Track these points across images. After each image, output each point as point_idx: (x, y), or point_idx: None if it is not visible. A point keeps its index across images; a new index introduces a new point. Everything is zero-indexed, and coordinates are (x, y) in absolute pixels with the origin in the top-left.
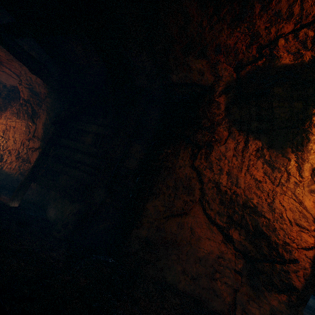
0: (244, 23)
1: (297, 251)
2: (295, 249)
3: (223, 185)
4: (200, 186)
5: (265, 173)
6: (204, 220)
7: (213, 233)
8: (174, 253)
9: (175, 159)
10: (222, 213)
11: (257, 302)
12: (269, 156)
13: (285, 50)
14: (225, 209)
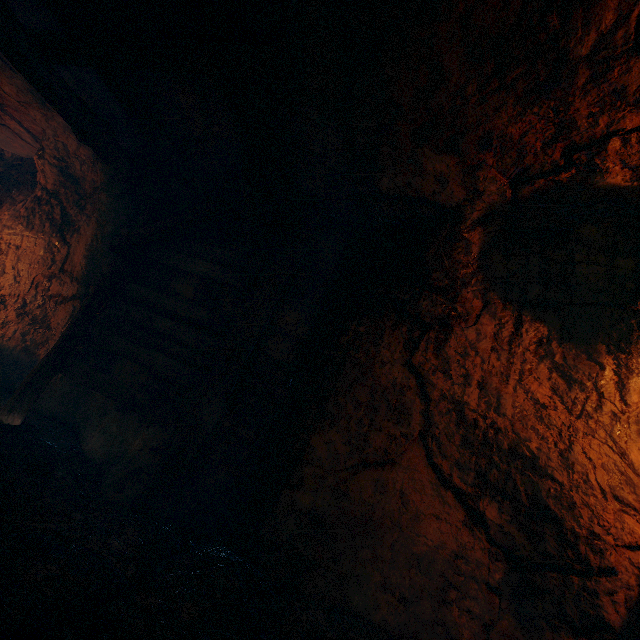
0: (549, 101)
1: (615, 551)
2: (611, 547)
3: (471, 408)
4: (423, 407)
5: (554, 391)
6: (429, 478)
7: (446, 504)
8: (367, 546)
9: (374, 347)
10: (466, 466)
11: None
12: (562, 356)
13: (618, 161)
14: (473, 458)
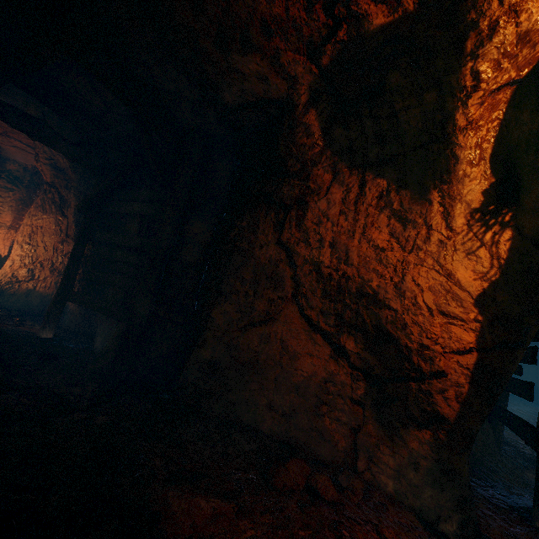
0: None
1: (443, 357)
2: (440, 354)
3: (326, 265)
4: (292, 273)
5: (392, 235)
6: (303, 327)
7: (316, 344)
8: (254, 380)
9: (254, 235)
10: (328, 312)
11: (390, 446)
12: (399, 202)
13: None
14: (332, 305)
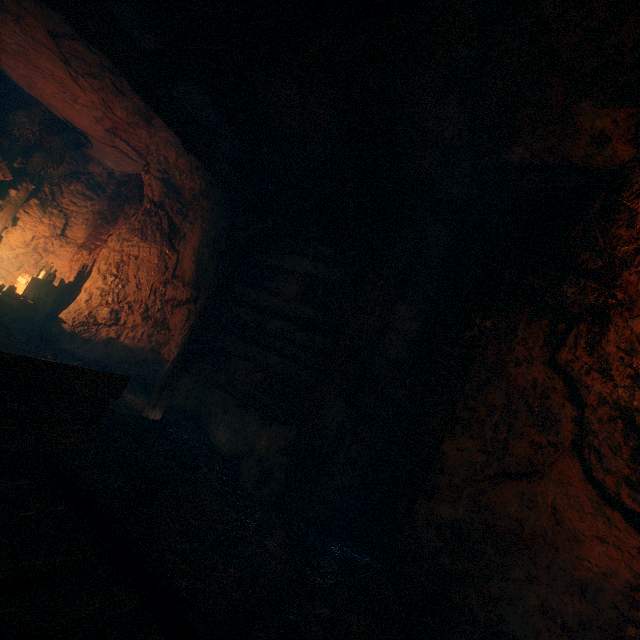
0: None
1: None
2: None
3: None
4: (575, 413)
5: None
6: (588, 494)
7: (613, 526)
8: (518, 565)
9: (505, 344)
10: None
11: None
12: None
13: None
14: None
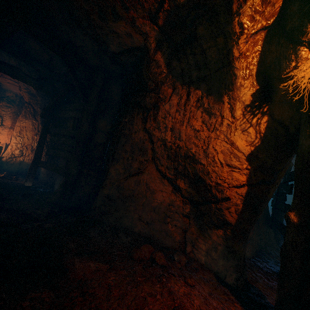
0: None
1: (228, 190)
2: (226, 188)
3: (168, 141)
4: (151, 146)
5: (203, 122)
6: (158, 176)
7: (164, 185)
8: (131, 205)
9: (131, 126)
10: (170, 167)
11: (203, 239)
12: (208, 103)
13: None
14: (172, 163)
